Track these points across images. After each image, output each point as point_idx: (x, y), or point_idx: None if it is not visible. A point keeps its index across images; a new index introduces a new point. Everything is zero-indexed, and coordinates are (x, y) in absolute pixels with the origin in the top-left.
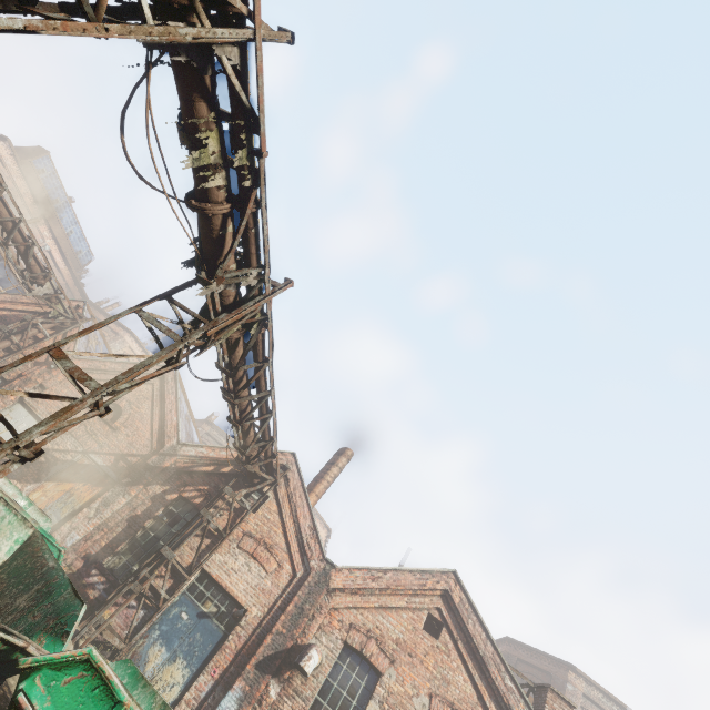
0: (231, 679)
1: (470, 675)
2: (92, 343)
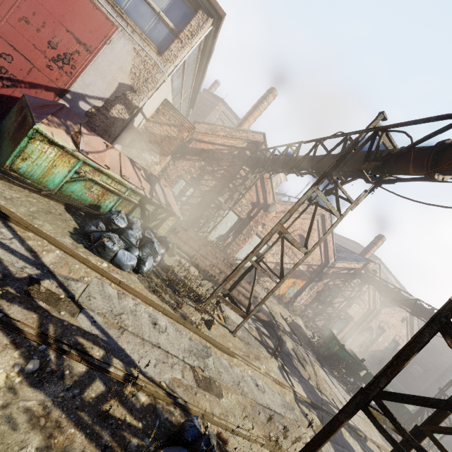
0: (349, 334)
1: (407, 330)
2: None
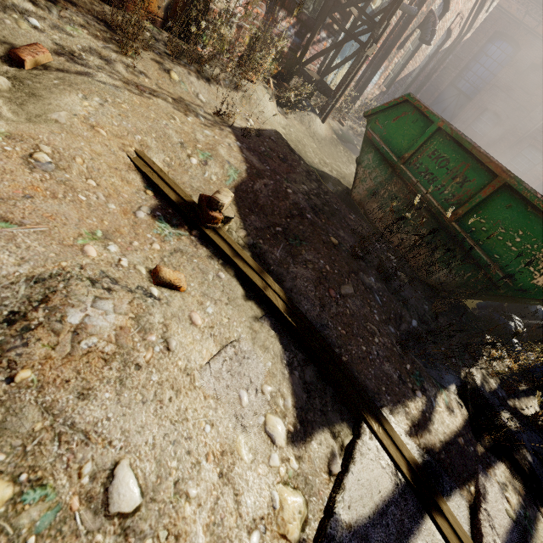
0: (377, 61)
1: None
2: None
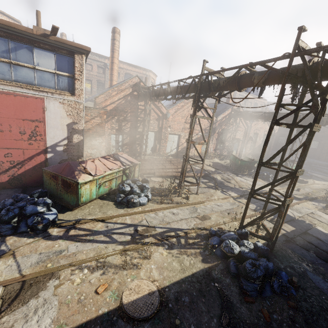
0: (242, 148)
1: (268, 125)
2: None
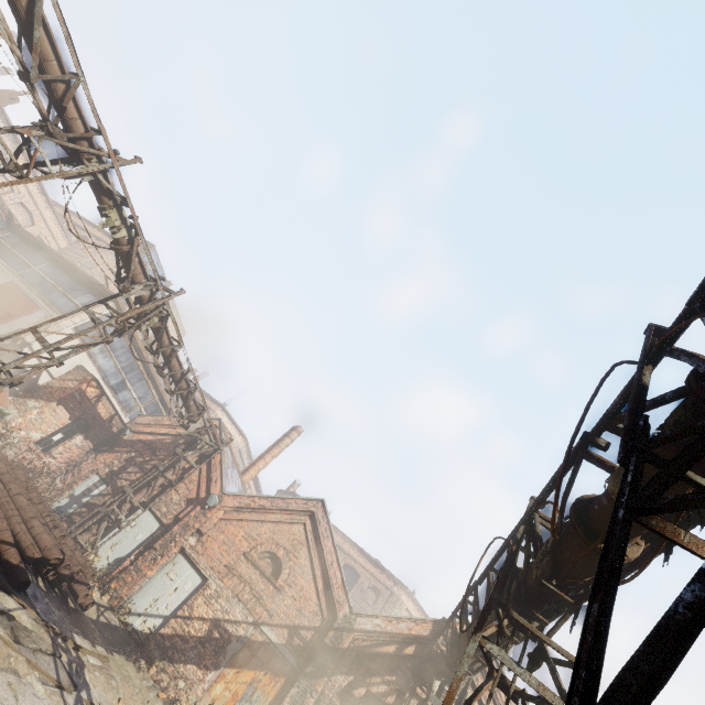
0: None
1: None
2: (226, 461)
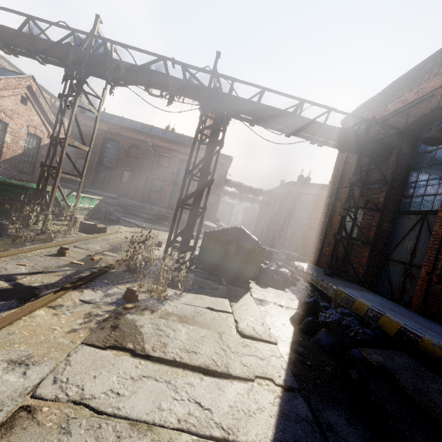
0: None
1: (40, 116)
2: None
